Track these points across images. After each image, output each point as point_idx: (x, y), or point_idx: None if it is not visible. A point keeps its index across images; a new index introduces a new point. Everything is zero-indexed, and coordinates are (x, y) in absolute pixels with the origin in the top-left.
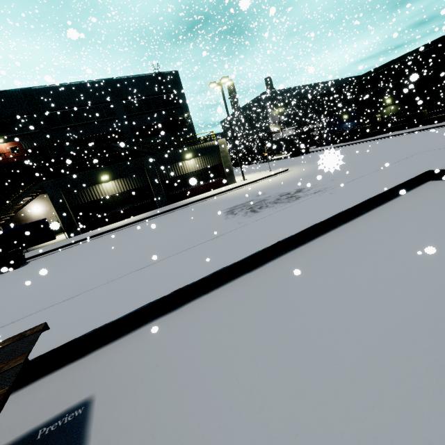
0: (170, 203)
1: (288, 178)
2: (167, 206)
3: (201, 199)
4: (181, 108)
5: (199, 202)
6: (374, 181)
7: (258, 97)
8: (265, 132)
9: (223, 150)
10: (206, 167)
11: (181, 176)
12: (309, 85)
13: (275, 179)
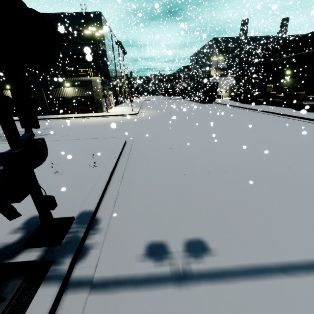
0: (53, 114)
1: (101, 122)
2: (43, 116)
3: (56, 118)
4: (99, 44)
5: (51, 120)
6: (2, 149)
7: (210, 41)
8: (205, 74)
9: (95, 86)
10: (81, 95)
11: (62, 97)
12: (267, 37)
13: (102, 119)
